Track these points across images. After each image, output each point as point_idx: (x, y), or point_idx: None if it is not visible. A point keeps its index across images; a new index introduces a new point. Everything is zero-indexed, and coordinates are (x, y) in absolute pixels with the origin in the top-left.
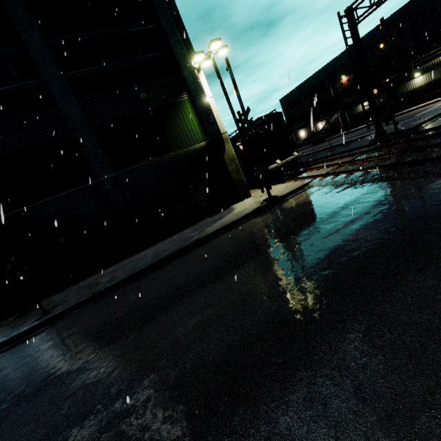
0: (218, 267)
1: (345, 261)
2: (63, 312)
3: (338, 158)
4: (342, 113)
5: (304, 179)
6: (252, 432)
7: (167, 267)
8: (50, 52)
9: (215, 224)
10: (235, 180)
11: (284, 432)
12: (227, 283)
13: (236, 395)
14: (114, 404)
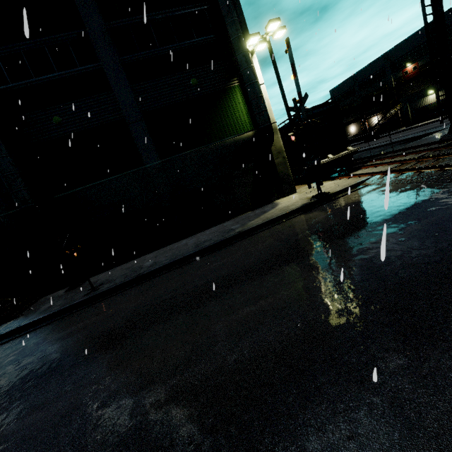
0: (267, 260)
1: (424, 264)
2: (110, 290)
3: (401, 155)
4: (404, 106)
5: (360, 176)
6: (330, 428)
7: (209, 257)
8: (108, 35)
9: (258, 218)
10: (280, 173)
11: (370, 434)
12: (279, 277)
13: (305, 388)
14: (171, 380)
